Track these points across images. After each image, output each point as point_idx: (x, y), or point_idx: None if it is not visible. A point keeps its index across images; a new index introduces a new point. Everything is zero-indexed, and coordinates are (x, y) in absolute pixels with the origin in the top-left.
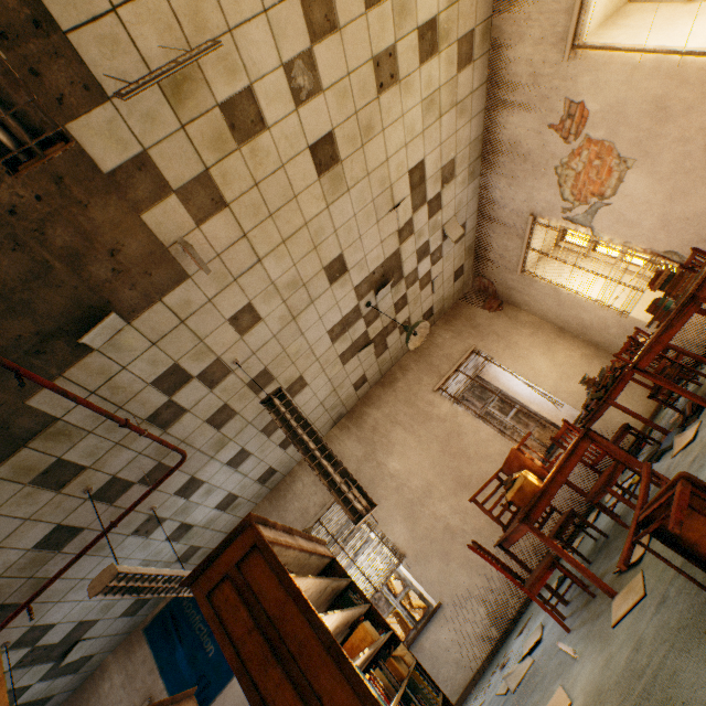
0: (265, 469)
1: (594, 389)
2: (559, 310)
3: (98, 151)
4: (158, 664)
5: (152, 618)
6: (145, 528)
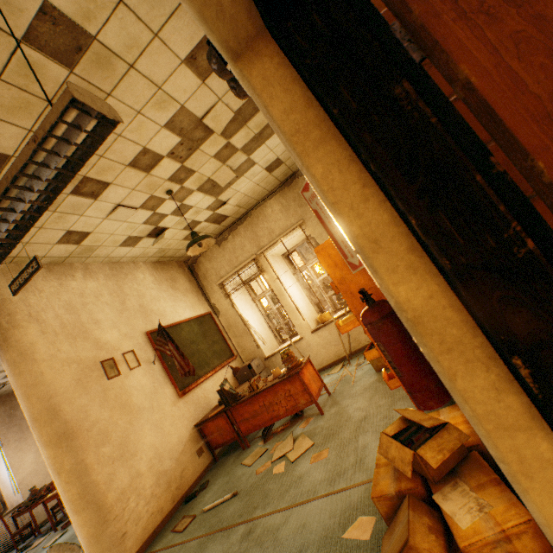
0: None
1: (31, 498)
2: None
3: None
4: None
5: None
6: None
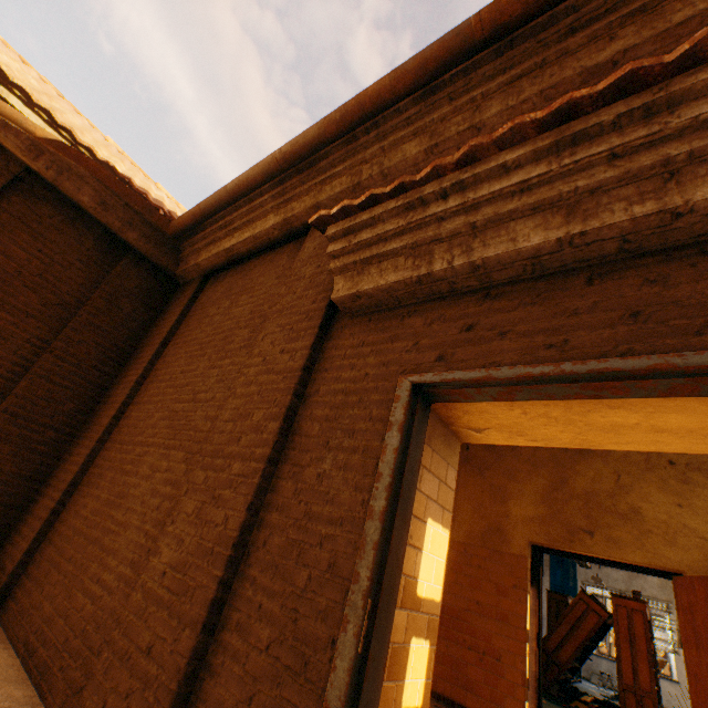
0: None
1: None
2: None
3: None
4: (549, 566)
5: None
6: None
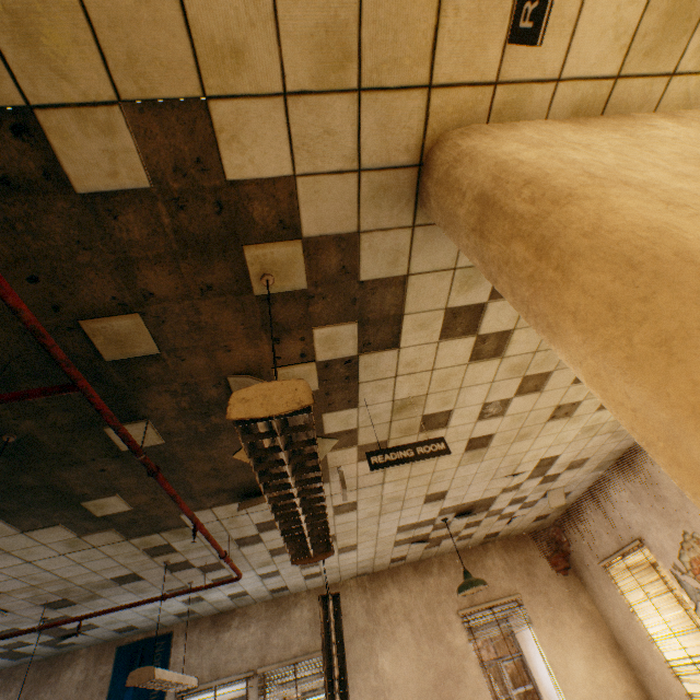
0: (281, 585)
1: None
2: (625, 629)
3: (330, 425)
4: (110, 690)
5: (129, 641)
6: (175, 590)
